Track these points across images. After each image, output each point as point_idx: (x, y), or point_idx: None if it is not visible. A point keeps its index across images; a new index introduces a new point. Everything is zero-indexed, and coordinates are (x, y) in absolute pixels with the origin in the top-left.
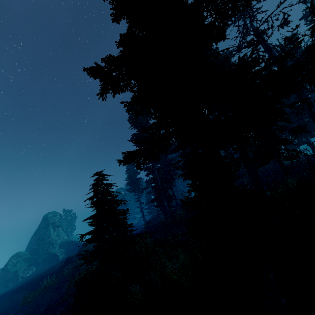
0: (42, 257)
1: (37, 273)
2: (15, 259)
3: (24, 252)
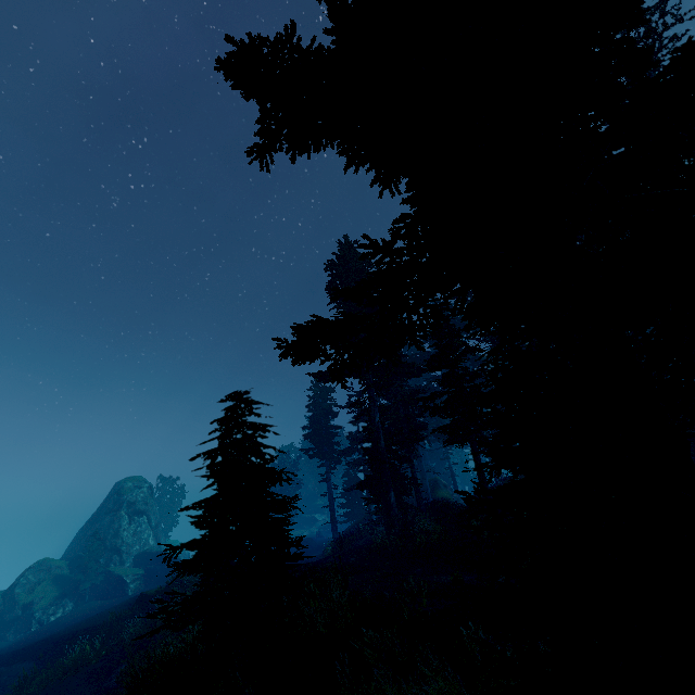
0: (91, 581)
1: (72, 618)
2: (36, 575)
3: (57, 561)
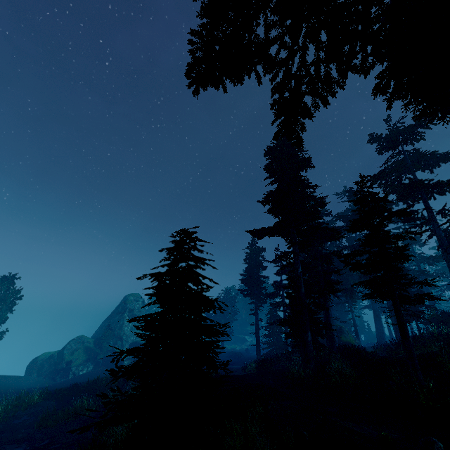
0: (104, 354)
1: (90, 375)
2: (76, 344)
3: (88, 338)
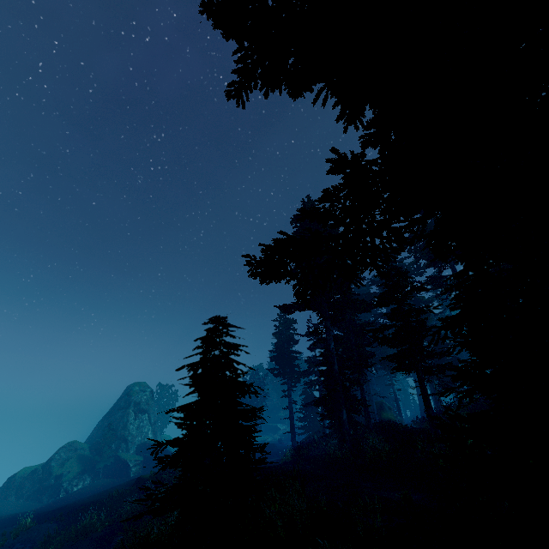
0: (104, 462)
1: (89, 490)
2: (67, 453)
3: (82, 444)
